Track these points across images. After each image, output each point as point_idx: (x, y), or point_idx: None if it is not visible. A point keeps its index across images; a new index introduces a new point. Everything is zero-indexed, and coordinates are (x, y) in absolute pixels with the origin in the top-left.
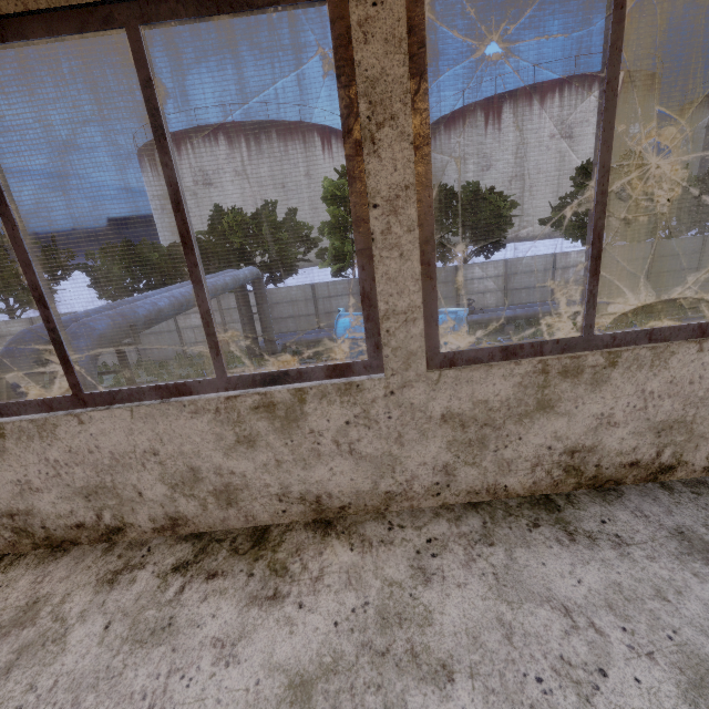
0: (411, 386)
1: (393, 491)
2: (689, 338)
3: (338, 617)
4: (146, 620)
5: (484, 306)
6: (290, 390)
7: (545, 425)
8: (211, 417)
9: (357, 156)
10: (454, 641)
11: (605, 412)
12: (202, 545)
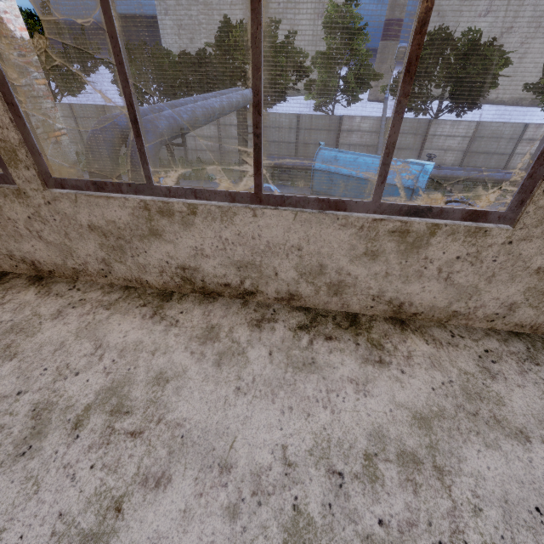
0: (530, 240)
1: (460, 311)
2: None
3: (433, 385)
4: (296, 356)
5: (441, 163)
6: (428, 224)
7: None
8: (354, 231)
9: None
10: (525, 419)
11: None
12: (312, 316)
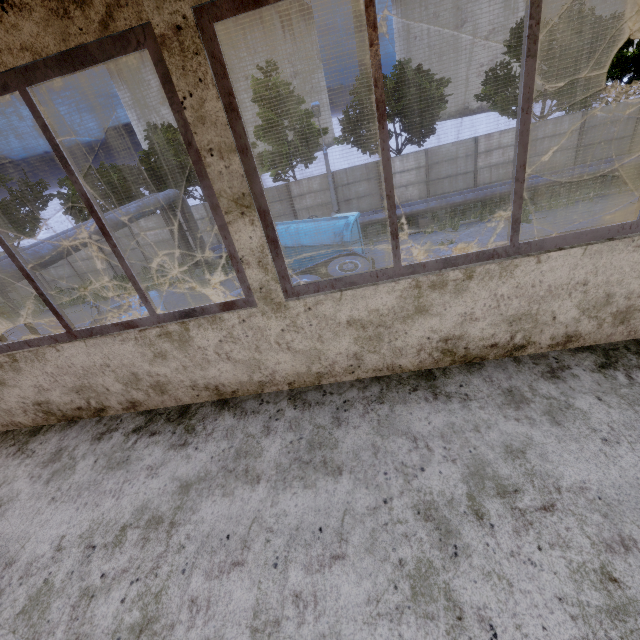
0: None
1: None
2: (52, 343)
3: None
4: None
5: (408, 199)
6: None
7: (10, 392)
8: None
9: None
10: None
11: (37, 384)
12: None
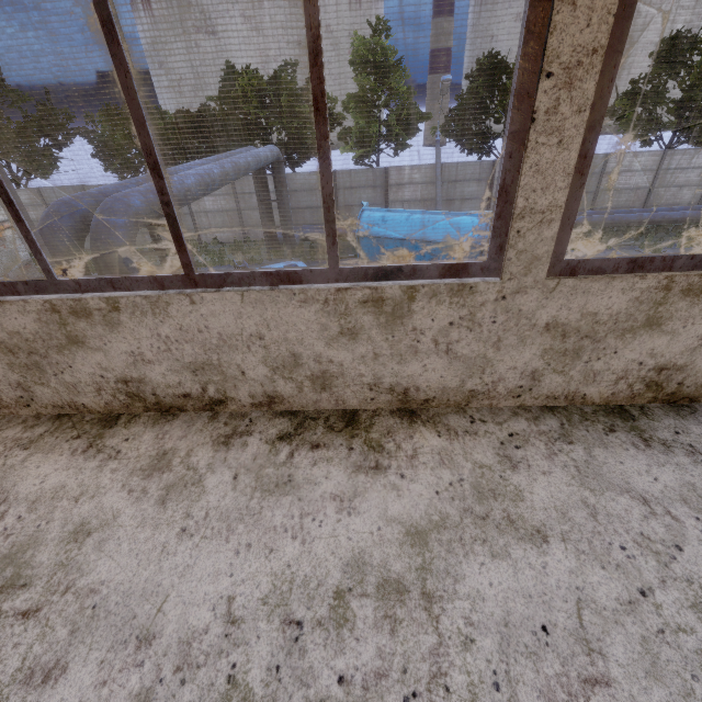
0: (525, 292)
1: (478, 390)
2: None
3: (438, 488)
4: (268, 476)
5: None
6: (402, 287)
7: (645, 342)
8: (318, 307)
9: (544, 1)
10: (545, 515)
11: None
12: (298, 421)
